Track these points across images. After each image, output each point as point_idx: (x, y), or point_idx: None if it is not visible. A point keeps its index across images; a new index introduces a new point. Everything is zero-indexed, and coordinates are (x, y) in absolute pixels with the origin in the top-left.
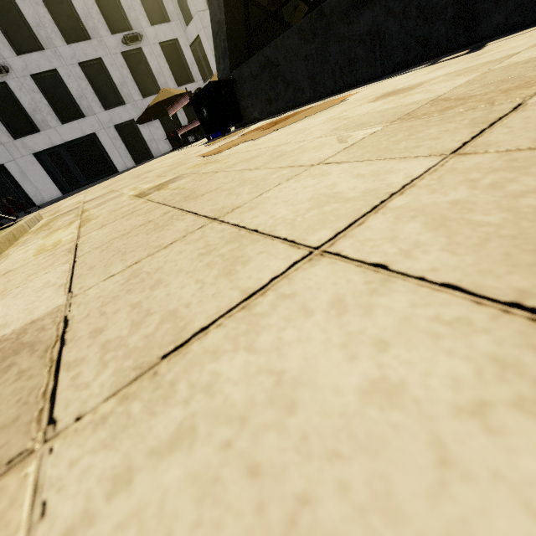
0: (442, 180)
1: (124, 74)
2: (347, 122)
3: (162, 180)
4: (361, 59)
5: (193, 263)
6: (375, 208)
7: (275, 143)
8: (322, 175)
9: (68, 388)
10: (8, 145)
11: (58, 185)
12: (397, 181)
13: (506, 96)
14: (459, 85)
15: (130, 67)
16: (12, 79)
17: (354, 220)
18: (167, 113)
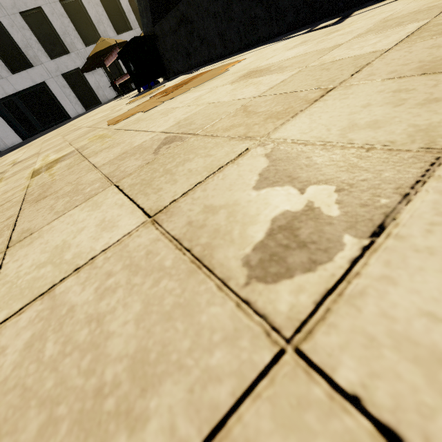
0: (105, 263)
1: (65, 23)
2: (191, 114)
3: (63, 152)
4: (260, 19)
5: None
6: (48, 290)
7: (144, 126)
8: (96, 207)
9: None
10: None
11: (17, 132)
12: (97, 247)
13: (258, 128)
14: (272, 87)
15: (70, 16)
16: None
17: (26, 304)
18: None
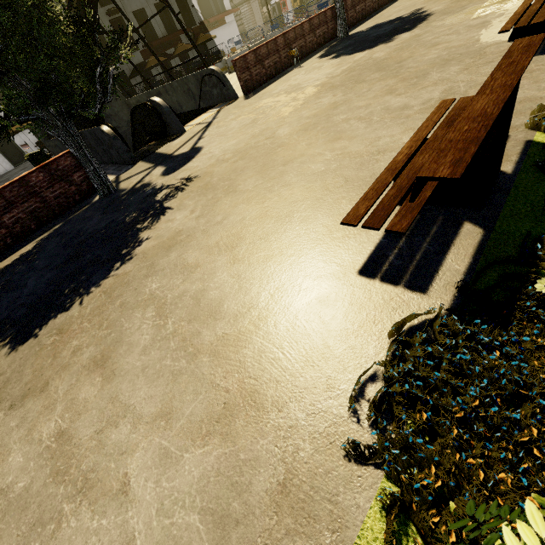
0: None
1: None
2: None
3: None
4: None
5: None
6: None
7: None
8: None
9: None
10: None
11: None
12: None
13: None
14: None
15: None
16: None
17: None
18: None
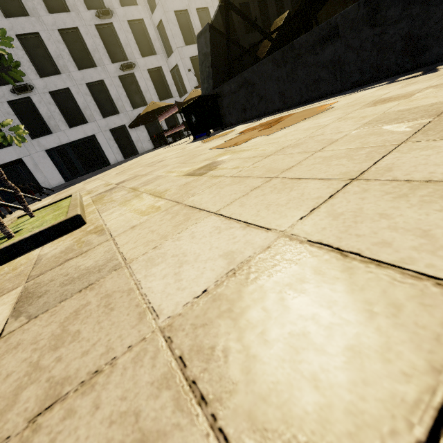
0: None
1: (119, 91)
2: (372, 119)
3: (199, 165)
4: (324, 80)
5: (400, 202)
6: None
7: (304, 135)
8: (430, 148)
9: (439, 271)
10: (27, 143)
11: (62, 174)
12: None
13: None
14: None
15: (124, 86)
16: (35, 94)
17: None
18: (152, 120)
